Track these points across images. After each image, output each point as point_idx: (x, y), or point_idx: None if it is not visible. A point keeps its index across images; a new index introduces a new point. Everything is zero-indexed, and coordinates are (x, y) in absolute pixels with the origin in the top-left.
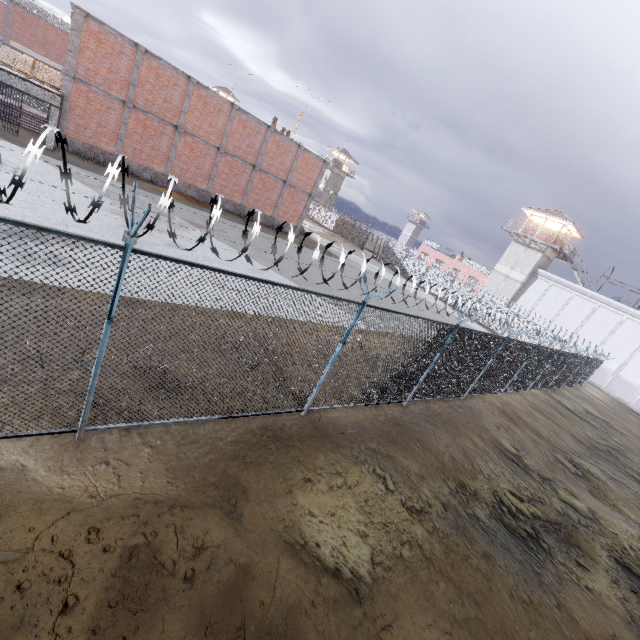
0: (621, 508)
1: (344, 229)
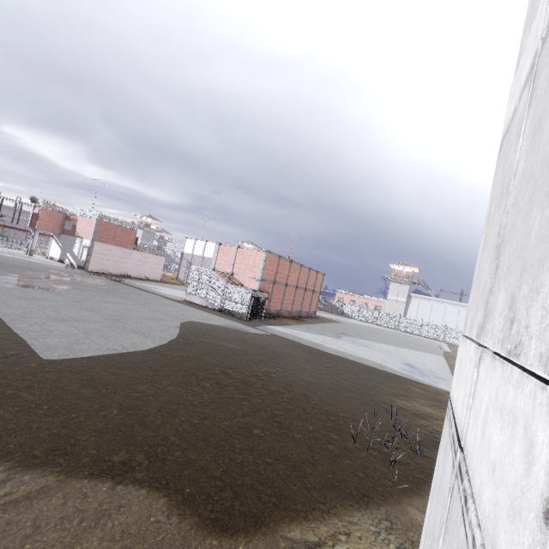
0: None
1: None
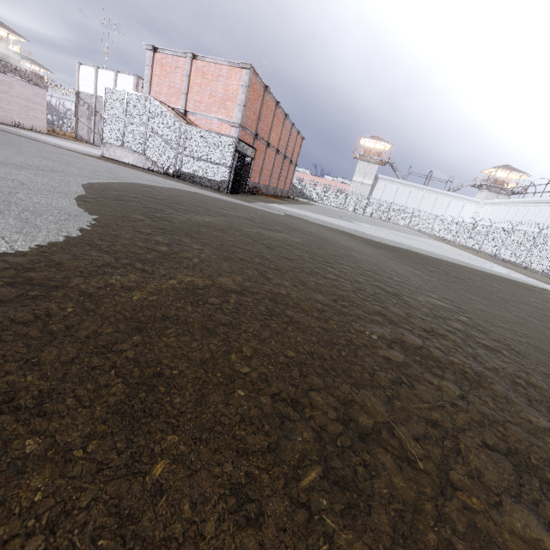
0: None
1: None
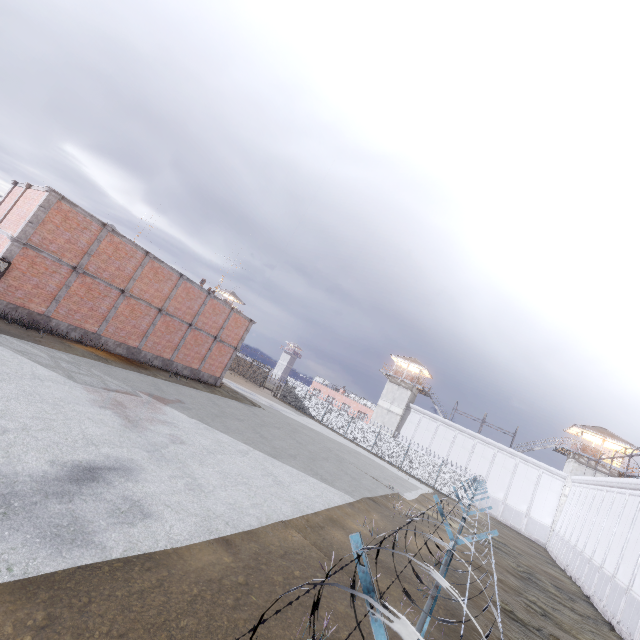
0: (578, 638)
1: (241, 367)
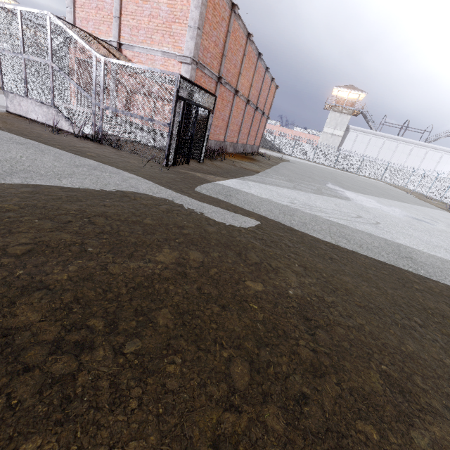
0: None
1: None
